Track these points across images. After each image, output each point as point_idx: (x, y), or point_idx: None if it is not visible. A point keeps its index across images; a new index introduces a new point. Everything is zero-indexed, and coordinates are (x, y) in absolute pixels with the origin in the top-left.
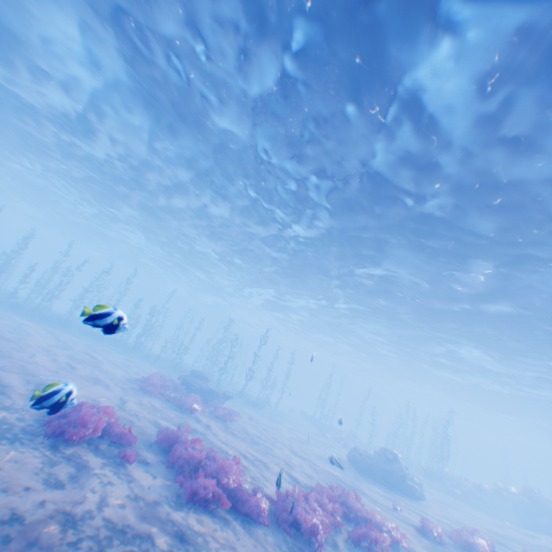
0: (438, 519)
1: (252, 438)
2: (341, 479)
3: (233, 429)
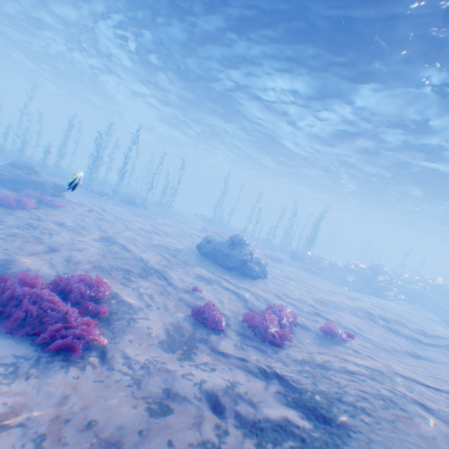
0: (257, 295)
1: (31, 224)
2: (146, 263)
3: (4, 215)
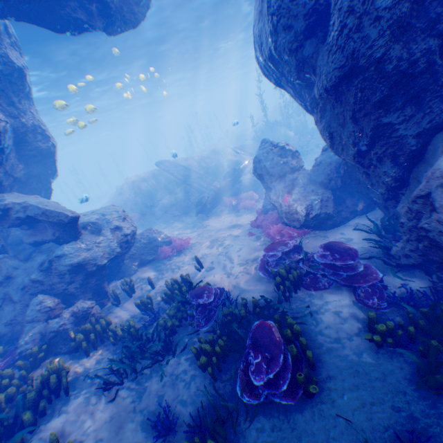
0: None
1: None
2: None
3: None
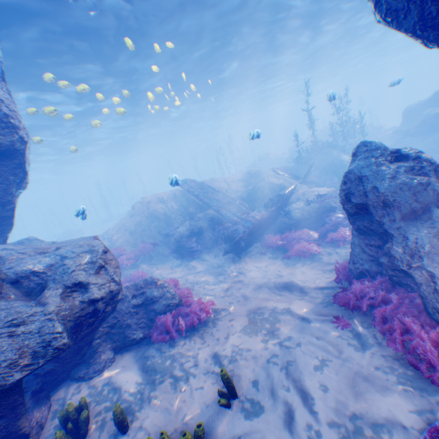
0: None
1: None
2: None
3: None
